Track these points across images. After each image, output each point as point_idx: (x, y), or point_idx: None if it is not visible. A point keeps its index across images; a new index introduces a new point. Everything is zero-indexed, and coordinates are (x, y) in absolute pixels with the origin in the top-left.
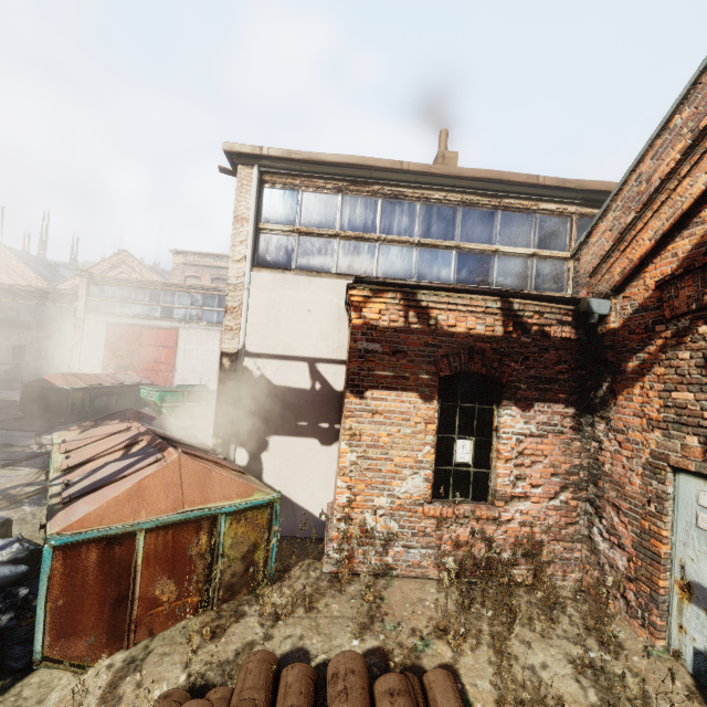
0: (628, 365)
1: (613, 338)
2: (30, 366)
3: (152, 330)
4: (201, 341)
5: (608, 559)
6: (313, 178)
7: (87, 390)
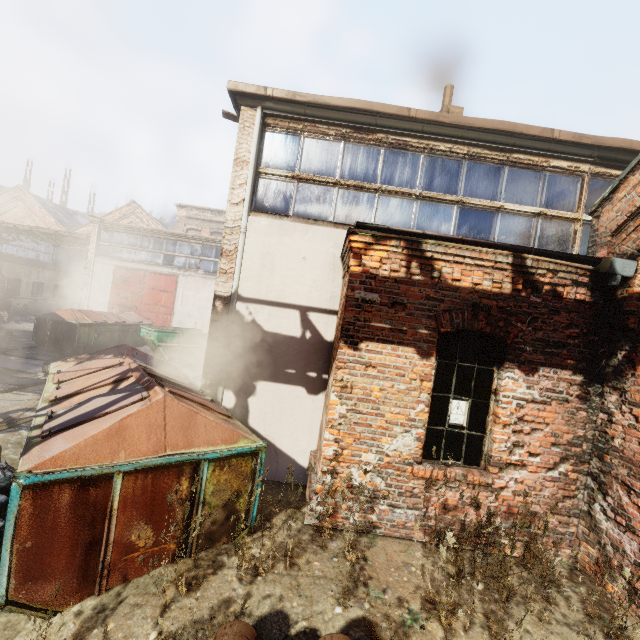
0: None
1: (636, 303)
2: (47, 302)
3: (155, 276)
4: (198, 289)
5: (611, 540)
6: (316, 123)
7: (93, 326)
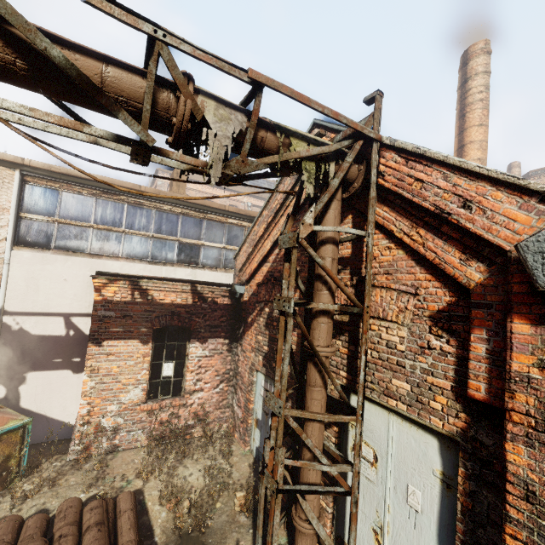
0: (248, 319)
1: (245, 305)
2: None
3: None
4: None
5: (237, 414)
6: (71, 184)
7: None
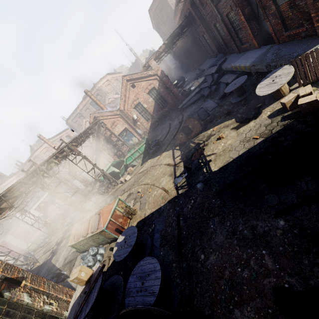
0: None
1: None
2: None
3: None
4: None
5: None
6: None
7: None
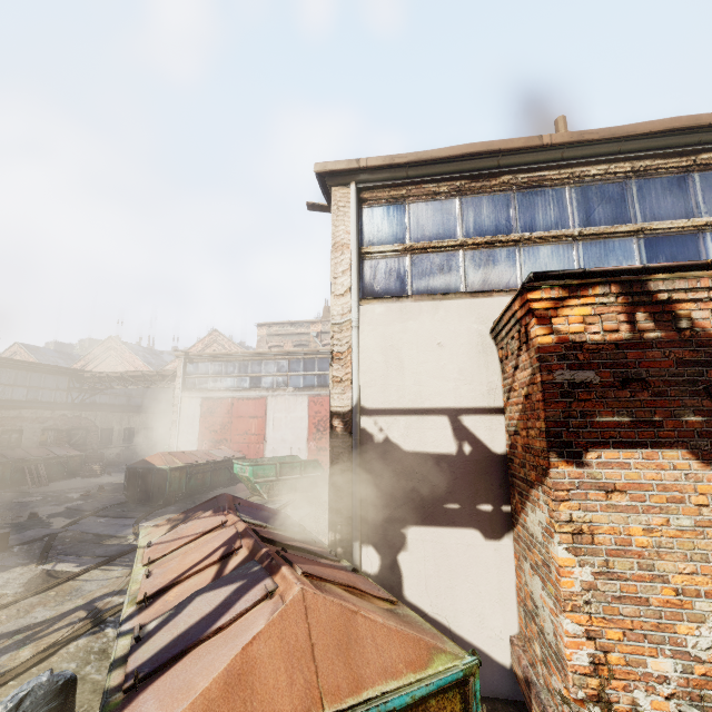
0: None
1: None
2: (138, 447)
3: (242, 402)
4: (289, 408)
5: None
6: (421, 184)
7: (184, 469)
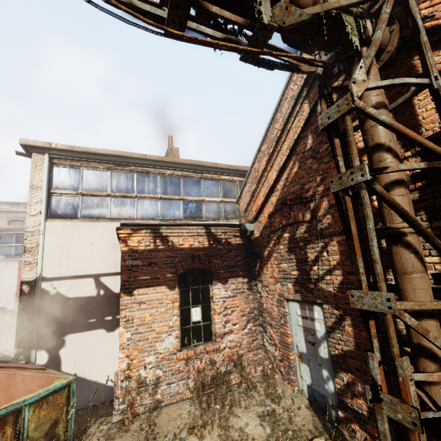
0: (264, 253)
1: (257, 241)
2: None
3: None
4: None
5: (272, 353)
6: (90, 162)
7: None
